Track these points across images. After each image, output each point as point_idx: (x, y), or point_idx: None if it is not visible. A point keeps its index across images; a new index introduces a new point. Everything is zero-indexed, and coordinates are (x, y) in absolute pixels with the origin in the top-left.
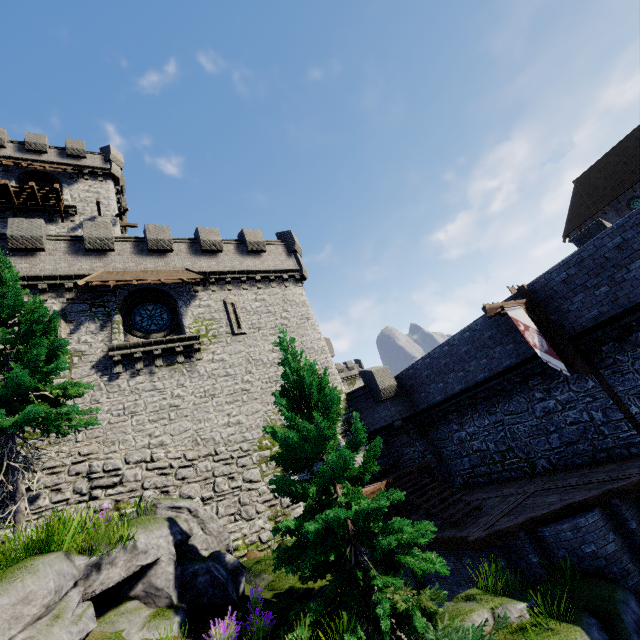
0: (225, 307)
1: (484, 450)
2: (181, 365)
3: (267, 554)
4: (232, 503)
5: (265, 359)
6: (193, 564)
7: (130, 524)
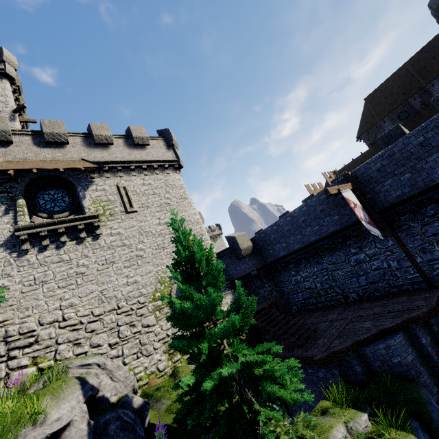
0: (118, 190)
1: (313, 288)
2: (84, 239)
3: (165, 382)
4: (134, 345)
5: (154, 231)
6: (104, 415)
7: (41, 394)
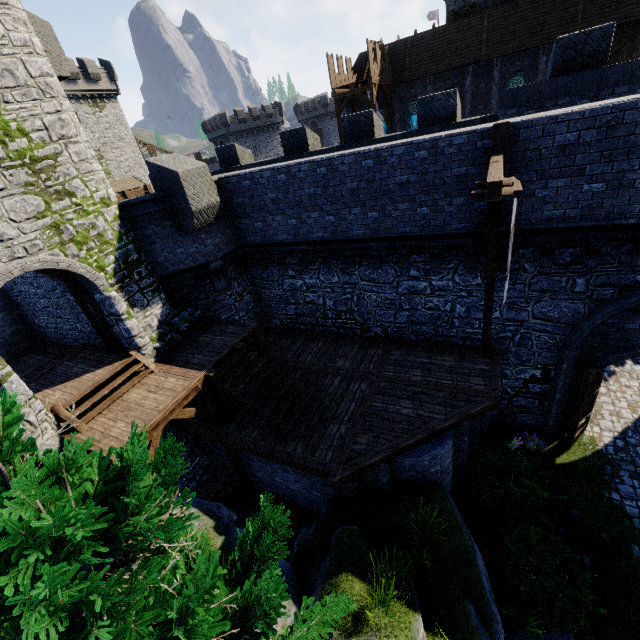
0: None
1: (319, 305)
2: None
3: None
4: None
5: None
6: None
7: None
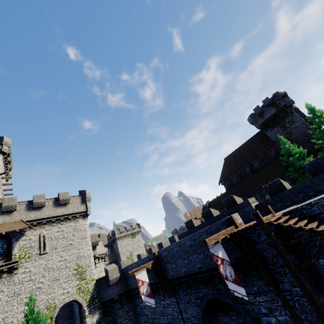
0: (39, 238)
1: (148, 315)
2: (4, 278)
3: None
4: None
5: (55, 266)
6: None
7: None
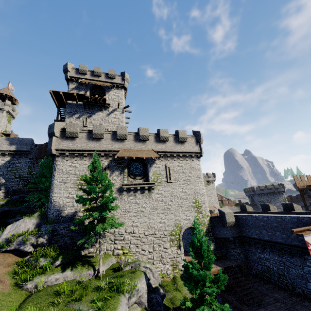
0: (165, 168)
1: (270, 268)
2: (146, 194)
3: (170, 283)
4: (158, 256)
5: (178, 195)
6: (152, 294)
7: (135, 277)
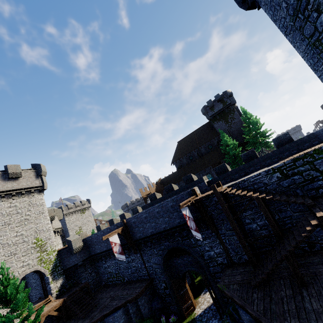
0: None
1: (112, 272)
2: None
3: None
4: None
5: (10, 242)
6: None
7: None
